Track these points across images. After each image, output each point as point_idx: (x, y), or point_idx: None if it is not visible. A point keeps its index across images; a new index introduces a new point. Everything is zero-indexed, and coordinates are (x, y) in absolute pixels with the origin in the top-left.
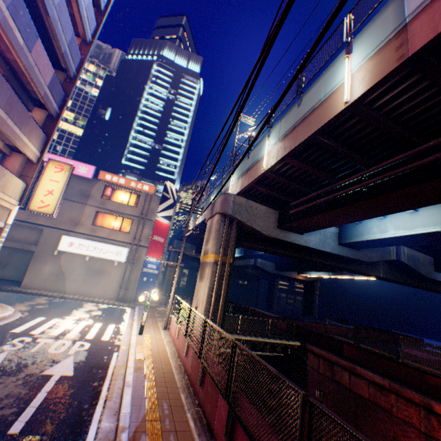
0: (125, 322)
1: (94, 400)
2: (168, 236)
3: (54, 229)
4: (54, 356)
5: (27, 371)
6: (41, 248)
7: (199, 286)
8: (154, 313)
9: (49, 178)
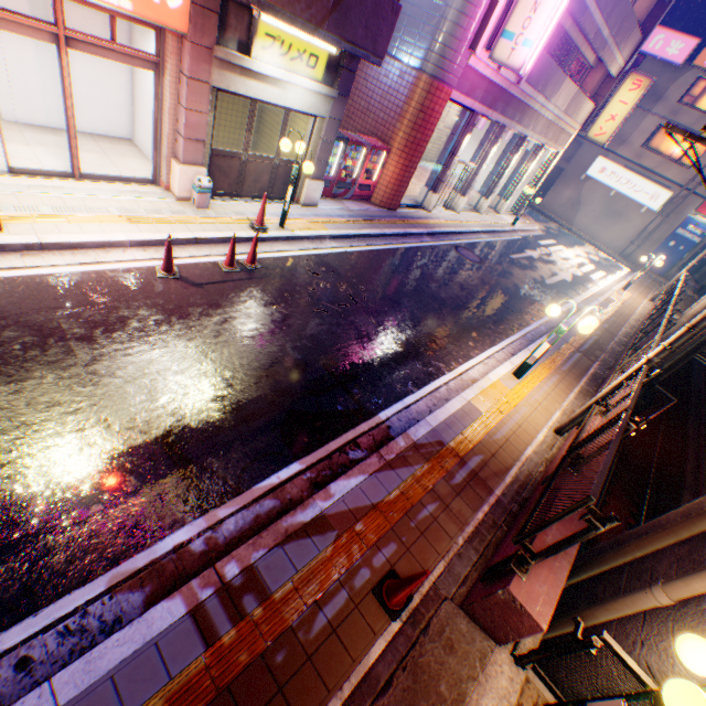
0: (614, 277)
1: (576, 296)
2: None
3: (591, 147)
4: (559, 268)
5: (548, 267)
6: (569, 168)
7: None
8: (651, 287)
9: (617, 100)
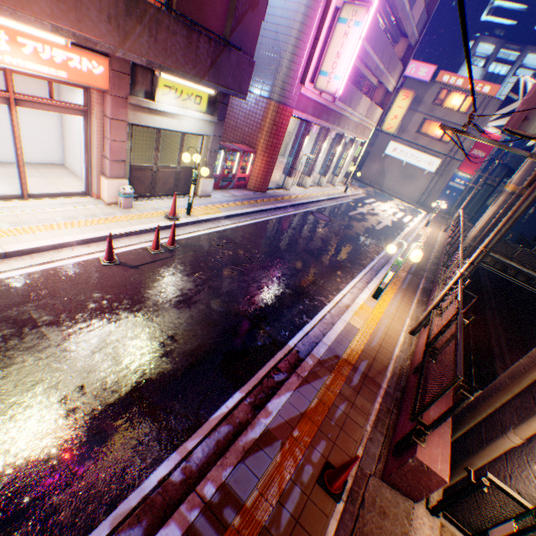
0: (417, 219)
1: (397, 235)
2: (491, 151)
3: (385, 135)
4: (382, 217)
5: (374, 218)
6: (373, 150)
7: (487, 210)
8: (441, 222)
9: (396, 106)
